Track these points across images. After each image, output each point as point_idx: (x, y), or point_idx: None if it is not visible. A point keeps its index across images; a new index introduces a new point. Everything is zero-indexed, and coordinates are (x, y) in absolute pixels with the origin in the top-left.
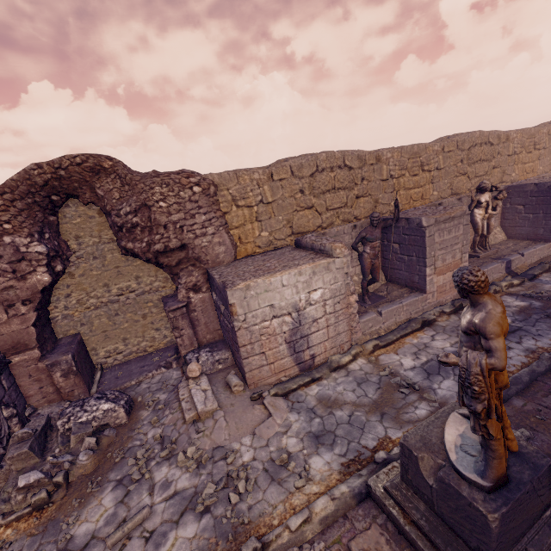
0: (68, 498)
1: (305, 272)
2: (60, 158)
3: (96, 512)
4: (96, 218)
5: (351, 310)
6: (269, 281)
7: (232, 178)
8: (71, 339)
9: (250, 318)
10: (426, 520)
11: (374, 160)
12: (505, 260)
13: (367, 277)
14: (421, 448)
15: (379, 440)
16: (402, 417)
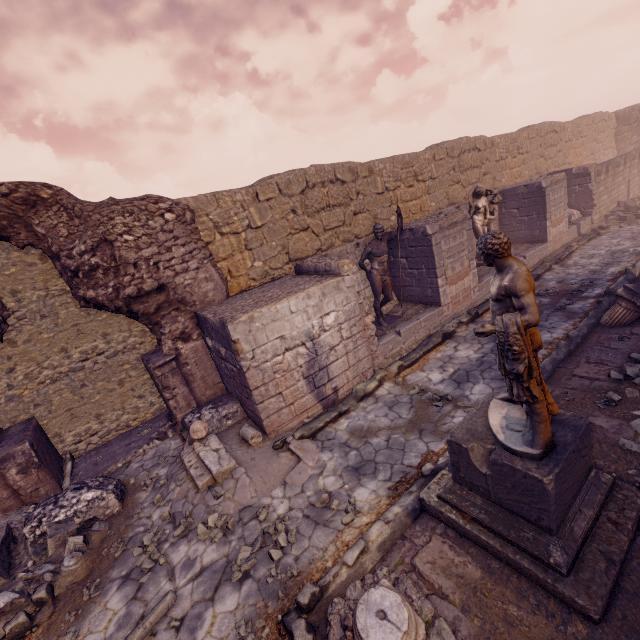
0: (58, 614)
1: (314, 295)
2: None
3: (102, 619)
4: (38, 265)
5: (369, 332)
6: (276, 309)
7: (210, 201)
8: (24, 426)
9: (259, 354)
10: (485, 512)
11: (366, 172)
12: None
13: (379, 297)
14: (469, 439)
15: (422, 456)
16: (441, 429)
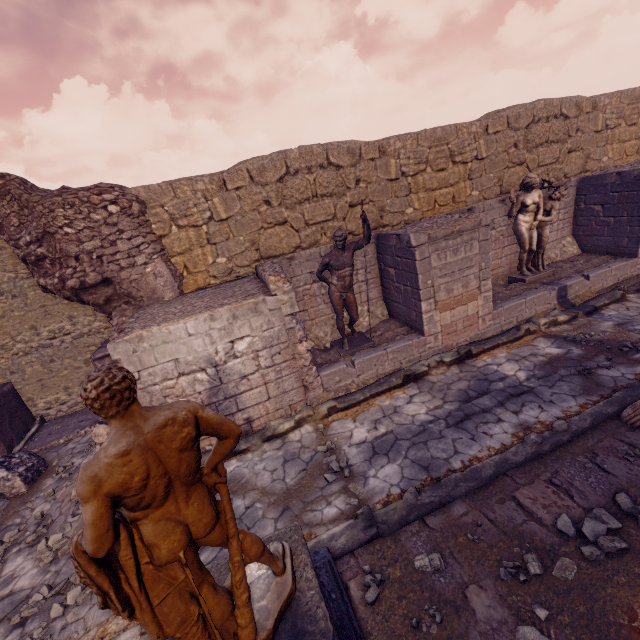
0: None
1: (221, 316)
2: None
3: None
4: (8, 249)
5: (302, 361)
6: (168, 330)
7: (165, 191)
8: None
9: (146, 376)
10: None
11: (375, 153)
12: (557, 286)
13: (340, 316)
14: None
15: None
16: (304, 517)
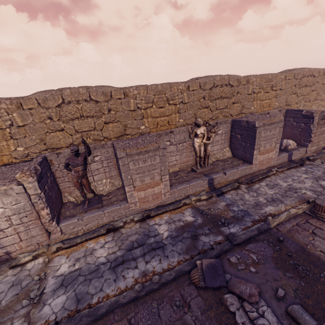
0: None
1: None
2: None
3: None
4: None
5: (45, 220)
6: None
7: None
8: None
9: None
10: None
11: (121, 95)
12: (208, 178)
13: (79, 190)
14: None
15: None
16: None
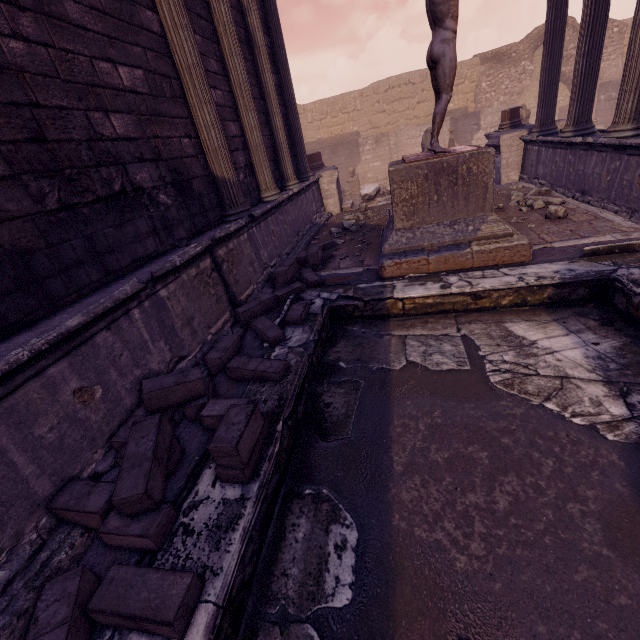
0: None
1: None
2: None
3: None
4: None
5: None
6: None
7: None
8: None
9: None
10: None
11: None
12: None
13: None
14: None
15: None
16: None
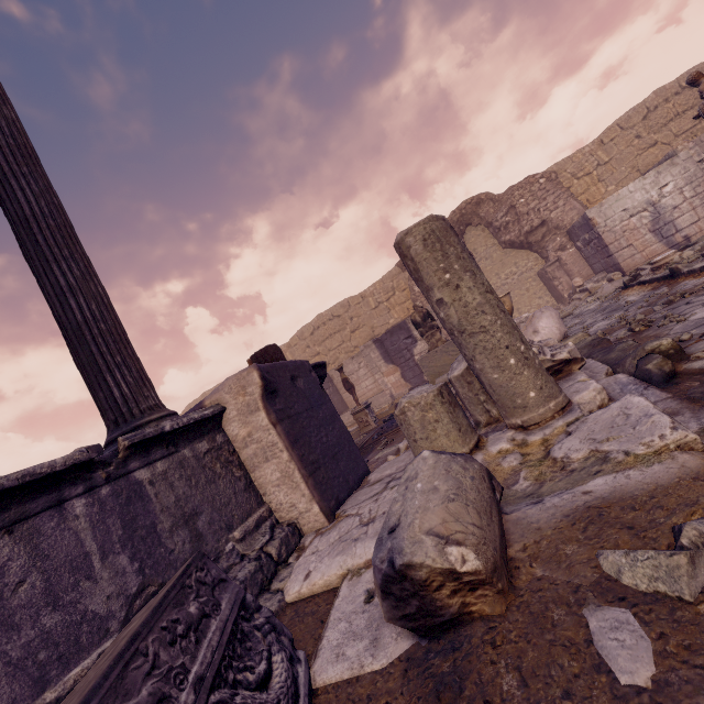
0: None
1: (648, 176)
2: (461, 204)
3: None
4: (481, 235)
5: None
6: (617, 194)
7: (566, 162)
8: None
9: (609, 223)
10: None
11: None
12: None
13: None
14: None
15: None
16: None
